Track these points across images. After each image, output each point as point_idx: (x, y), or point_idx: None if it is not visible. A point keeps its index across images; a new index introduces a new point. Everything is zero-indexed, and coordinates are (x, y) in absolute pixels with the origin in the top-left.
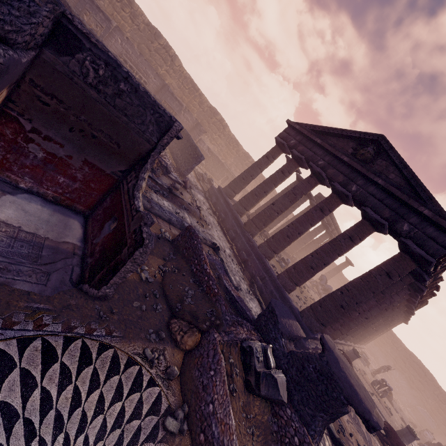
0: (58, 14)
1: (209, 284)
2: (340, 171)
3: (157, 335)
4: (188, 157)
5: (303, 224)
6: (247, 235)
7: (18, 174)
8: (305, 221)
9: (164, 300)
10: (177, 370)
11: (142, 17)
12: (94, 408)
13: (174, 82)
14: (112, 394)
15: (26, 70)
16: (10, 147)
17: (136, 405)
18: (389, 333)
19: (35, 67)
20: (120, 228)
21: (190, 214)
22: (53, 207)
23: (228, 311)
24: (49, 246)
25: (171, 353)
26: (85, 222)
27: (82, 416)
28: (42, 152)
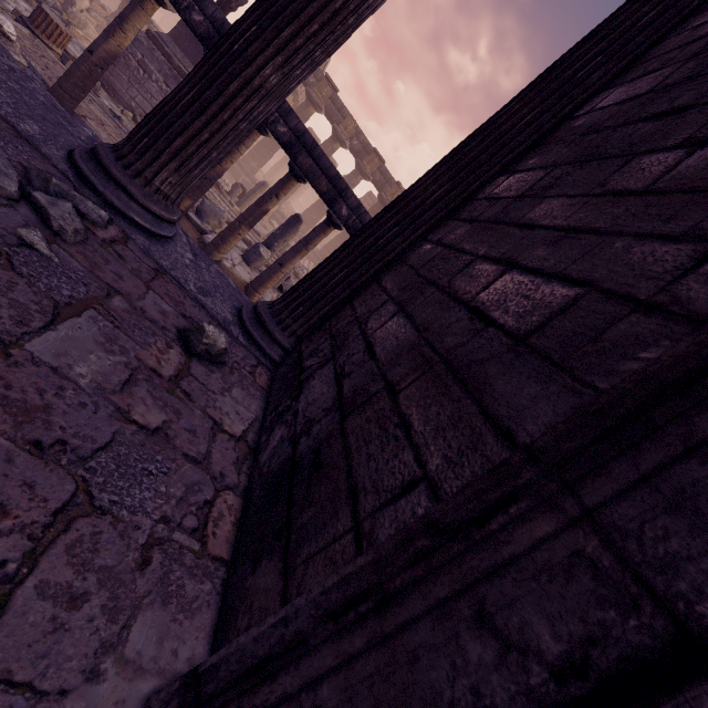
0: None
1: None
2: None
3: None
4: None
5: None
6: None
7: None
8: None
9: None
10: None
11: None
12: None
13: None
14: None
15: None
16: None
17: None
18: None
19: None
20: None
21: None
22: None
23: None
24: None
25: None
26: None
27: None
28: None
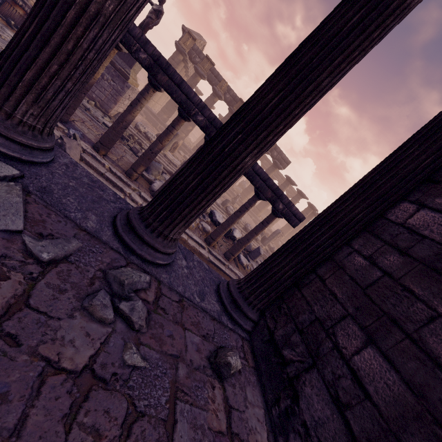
0: None
1: None
2: None
3: None
4: None
5: None
6: None
7: None
8: None
9: None
10: None
11: None
12: None
13: None
14: None
15: None
16: None
17: None
18: None
19: None
20: None
21: None
22: None
23: None
24: None
25: None
26: None
27: None
28: None
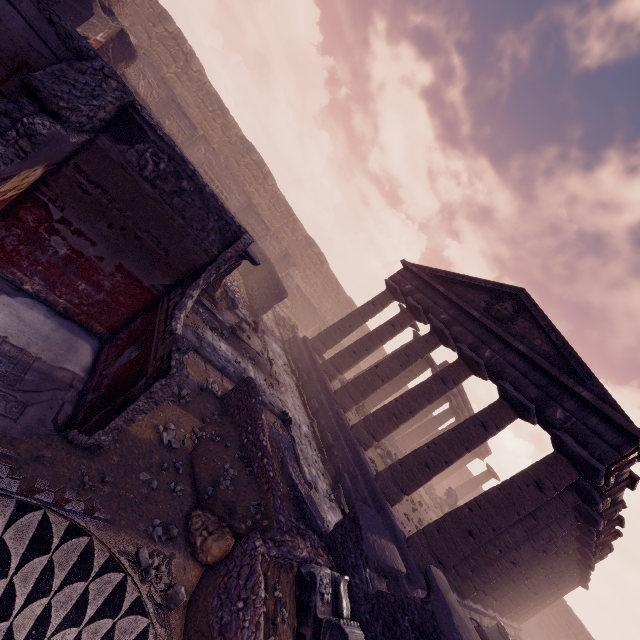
0: (126, 103)
1: (262, 463)
2: (469, 330)
3: (166, 531)
4: (266, 292)
5: (417, 398)
6: (336, 409)
7: (27, 272)
8: (420, 395)
9: (190, 479)
10: (184, 593)
11: (236, 130)
12: (29, 628)
13: (264, 203)
14: (66, 612)
15: (73, 153)
16: (27, 237)
17: (102, 639)
18: (562, 606)
19: (85, 152)
20: (144, 354)
21: (256, 367)
22: (60, 320)
23: (284, 508)
24: (39, 369)
25: (182, 565)
26: (99, 348)
27: (5, 637)
28: (67, 248)
